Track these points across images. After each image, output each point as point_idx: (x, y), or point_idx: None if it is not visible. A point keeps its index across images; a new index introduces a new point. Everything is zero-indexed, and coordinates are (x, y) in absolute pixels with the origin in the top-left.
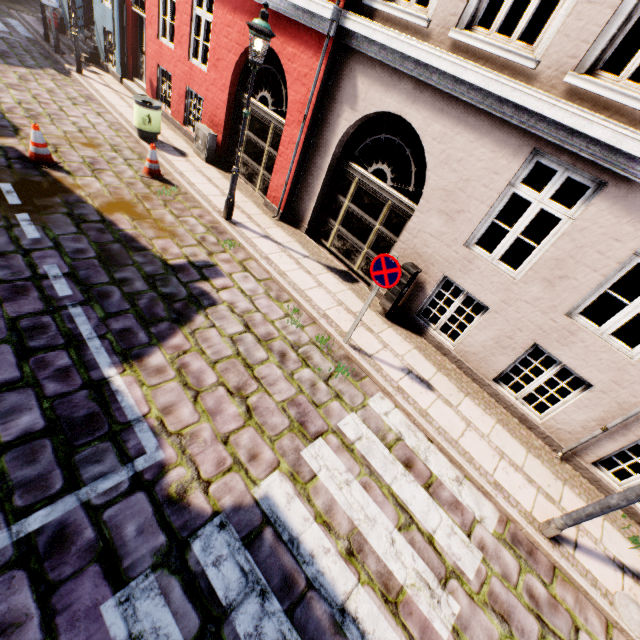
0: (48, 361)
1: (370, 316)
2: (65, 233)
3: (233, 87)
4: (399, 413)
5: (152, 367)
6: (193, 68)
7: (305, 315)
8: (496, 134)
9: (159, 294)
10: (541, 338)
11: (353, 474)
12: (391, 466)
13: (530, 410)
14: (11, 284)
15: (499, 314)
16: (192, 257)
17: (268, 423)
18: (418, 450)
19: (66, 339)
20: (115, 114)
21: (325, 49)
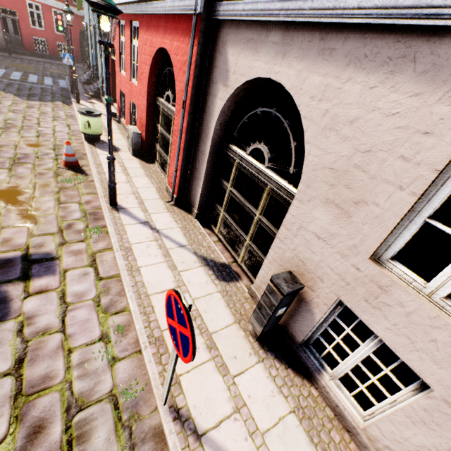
0: None
1: (233, 339)
2: None
3: (151, 93)
4: None
5: None
6: (132, 85)
7: (132, 336)
8: (421, 61)
9: None
10: None
11: None
12: None
13: None
14: None
15: None
16: (34, 248)
17: None
18: None
19: None
20: (80, 125)
21: (194, 28)
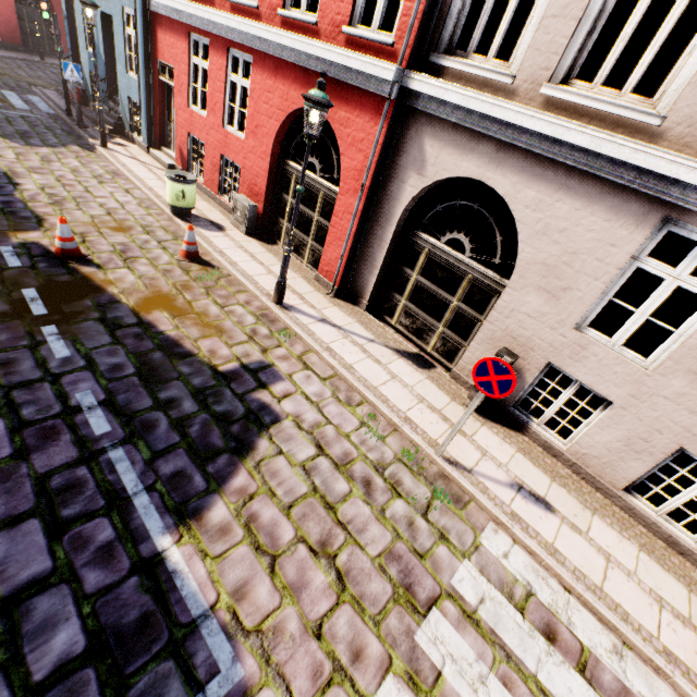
0: (86, 536)
1: (458, 412)
2: (98, 345)
3: (275, 154)
4: (520, 552)
5: (214, 526)
6: (228, 136)
7: (383, 420)
8: (610, 200)
9: (212, 415)
10: (690, 442)
11: (486, 663)
12: (530, 641)
13: (678, 529)
14: (38, 426)
15: (627, 411)
16: (244, 358)
17: (366, 594)
18: (556, 608)
19: (107, 498)
20: (144, 189)
21: (386, 112)
